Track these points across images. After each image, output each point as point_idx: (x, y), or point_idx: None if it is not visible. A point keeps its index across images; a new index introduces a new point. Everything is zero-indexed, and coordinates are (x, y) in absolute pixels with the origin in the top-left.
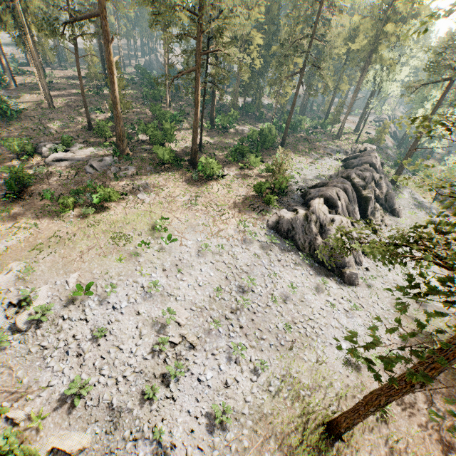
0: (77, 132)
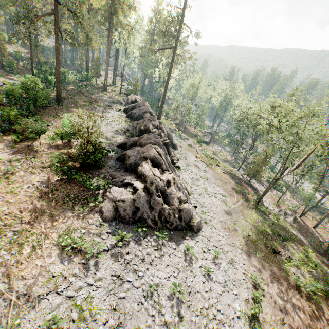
0: None
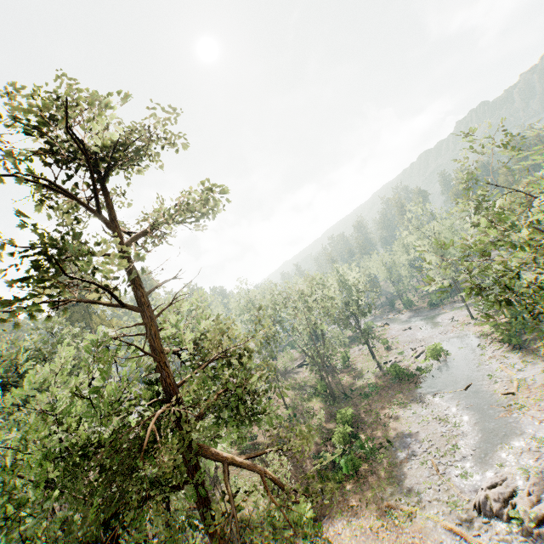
0: None
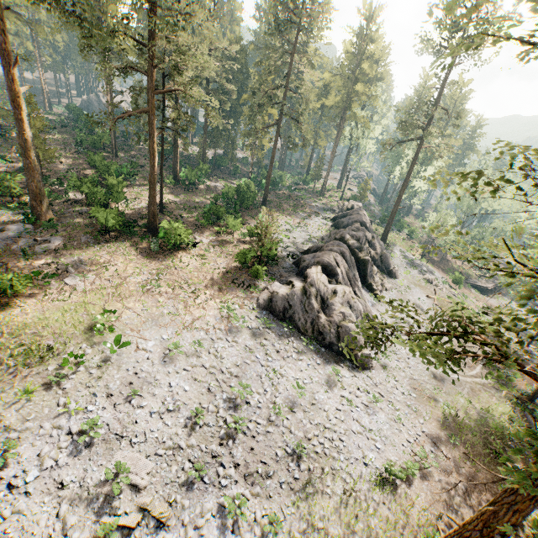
0: None
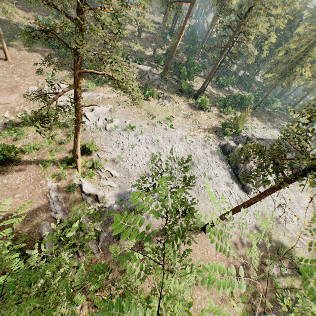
0: (146, 56)
